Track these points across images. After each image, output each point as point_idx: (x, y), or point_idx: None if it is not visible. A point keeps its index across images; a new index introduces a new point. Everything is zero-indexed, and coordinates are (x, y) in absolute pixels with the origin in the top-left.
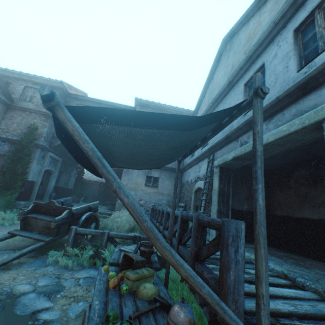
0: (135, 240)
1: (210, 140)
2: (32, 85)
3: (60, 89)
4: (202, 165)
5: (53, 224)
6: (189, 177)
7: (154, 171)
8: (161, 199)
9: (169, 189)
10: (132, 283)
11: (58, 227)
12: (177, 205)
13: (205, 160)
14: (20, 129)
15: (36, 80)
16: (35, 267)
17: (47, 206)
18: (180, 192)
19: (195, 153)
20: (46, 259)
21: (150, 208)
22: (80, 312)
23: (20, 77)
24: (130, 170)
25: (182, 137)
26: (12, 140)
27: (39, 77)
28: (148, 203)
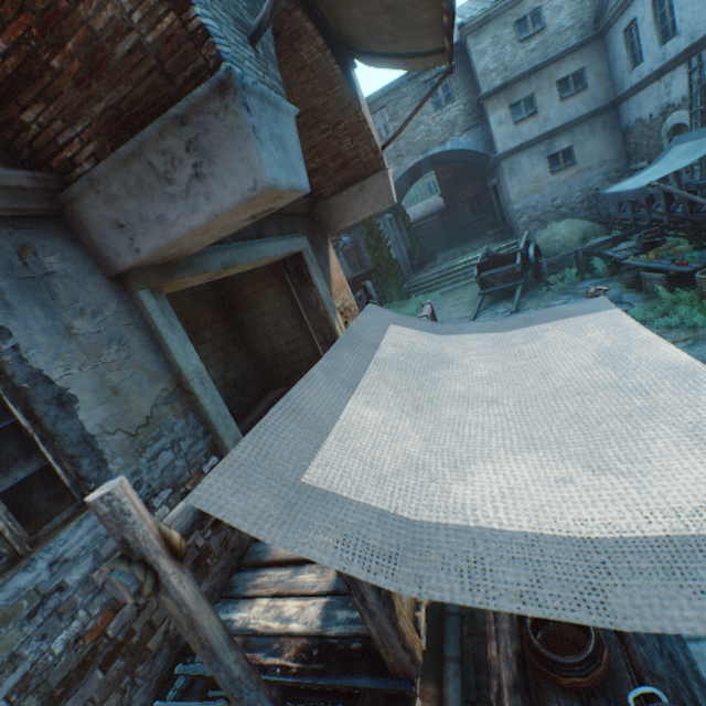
0: (615, 242)
1: (682, 26)
2: None
3: None
4: (672, 82)
5: (518, 269)
6: (642, 112)
7: (556, 141)
8: (589, 180)
9: (599, 154)
10: (667, 251)
11: (520, 270)
12: (625, 172)
13: (680, 71)
14: None
15: None
16: (537, 299)
17: (491, 262)
18: (624, 146)
19: (645, 59)
20: (533, 295)
21: (576, 204)
22: (619, 292)
23: None
24: (515, 167)
25: (703, 152)
26: (346, 229)
27: None
28: (569, 198)
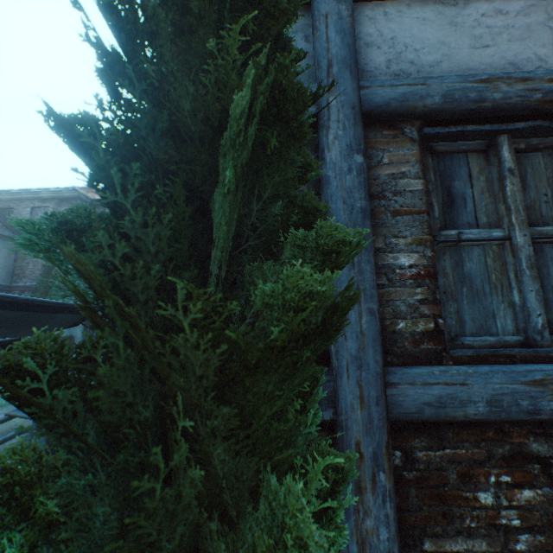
0: None
1: None
2: (40, 203)
3: (76, 199)
4: None
5: None
6: None
7: None
8: None
9: None
10: None
11: None
12: None
13: None
14: (38, 269)
15: (43, 195)
16: None
17: None
18: None
19: None
20: None
21: None
22: None
23: (23, 197)
24: None
25: None
26: (32, 288)
27: (46, 190)
28: None
